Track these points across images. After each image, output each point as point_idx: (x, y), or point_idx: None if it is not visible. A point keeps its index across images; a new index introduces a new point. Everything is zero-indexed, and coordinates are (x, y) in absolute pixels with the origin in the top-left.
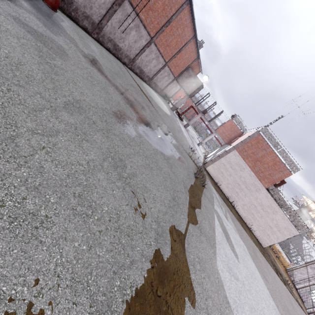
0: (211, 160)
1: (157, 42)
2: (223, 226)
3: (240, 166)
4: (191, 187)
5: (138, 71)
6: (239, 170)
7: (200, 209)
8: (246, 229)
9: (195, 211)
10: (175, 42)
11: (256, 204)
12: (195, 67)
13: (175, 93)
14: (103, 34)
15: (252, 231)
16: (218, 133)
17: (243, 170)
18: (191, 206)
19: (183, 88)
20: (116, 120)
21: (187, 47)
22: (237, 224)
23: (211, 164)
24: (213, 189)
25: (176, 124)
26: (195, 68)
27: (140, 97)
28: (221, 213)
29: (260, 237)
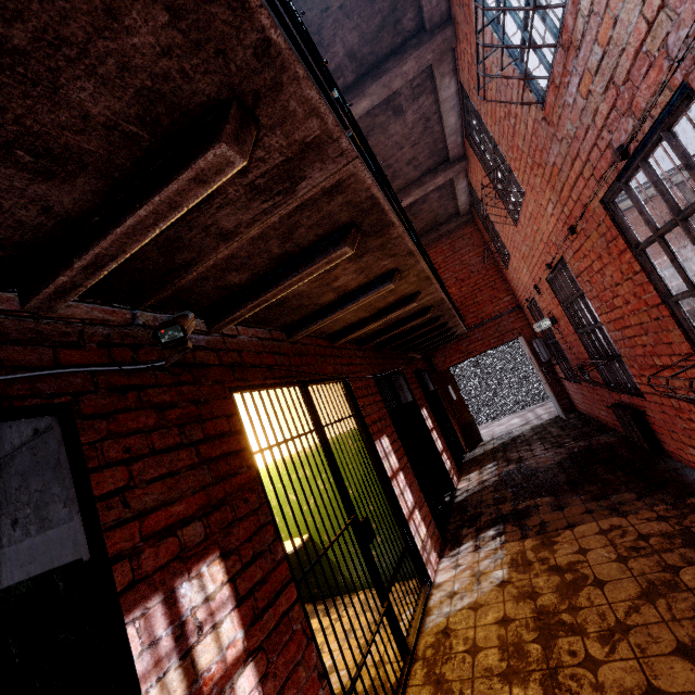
0: None
1: None
2: None
3: None
4: None
5: None
6: None
7: None
8: None
9: None
10: None
11: None
12: None
13: None
14: None
15: None
16: None
17: None
18: None
19: None
20: None
21: None
22: None
23: None
24: None
25: None
26: None
27: None
28: None
29: None
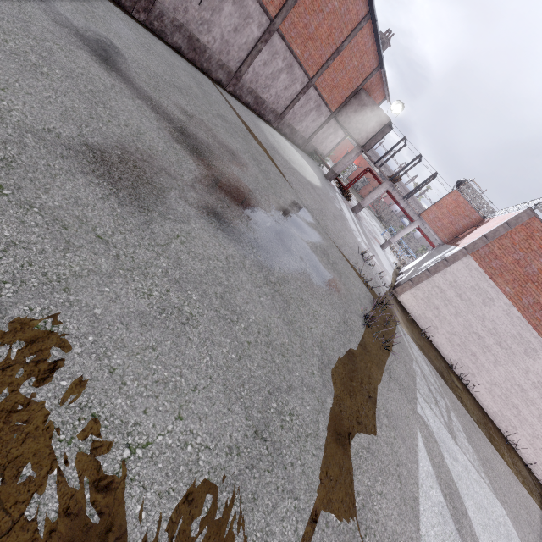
0: (411, 279)
1: (286, 29)
2: (443, 470)
3: (483, 292)
4: (347, 360)
5: (251, 100)
6: (481, 303)
7: (369, 436)
8: (501, 448)
9: (351, 448)
10: (326, 29)
11: (525, 383)
12: (373, 88)
13: (336, 146)
14: (159, 13)
15: (514, 448)
16: (425, 220)
17: (491, 302)
18: (335, 436)
19: (350, 132)
20: (87, 167)
21: (354, 42)
22: (481, 442)
23: (411, 288)
24: (414, 349)
25: (332, 204)
26: (374, 91)
27: (236, 141)
28: (436, 423)
29: (536, 464)
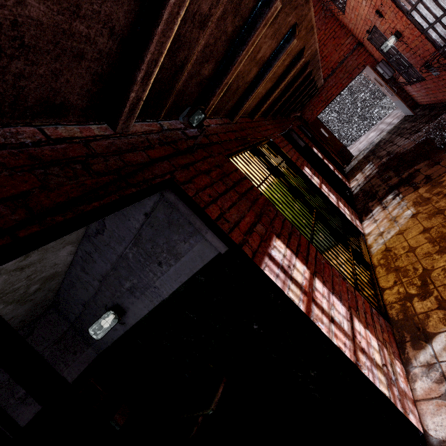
0: None
1: None
2: None
3: None
4: None
5: None
6: None
7: None
8: None
9: None
10: None
11: None
12: None
13: None
14: None
15: None
16: None
17: None
18: None
19: None
20: None
21: None
22: None
23: None
24: None
25: None
26: None
27: None
28: None
29: None
